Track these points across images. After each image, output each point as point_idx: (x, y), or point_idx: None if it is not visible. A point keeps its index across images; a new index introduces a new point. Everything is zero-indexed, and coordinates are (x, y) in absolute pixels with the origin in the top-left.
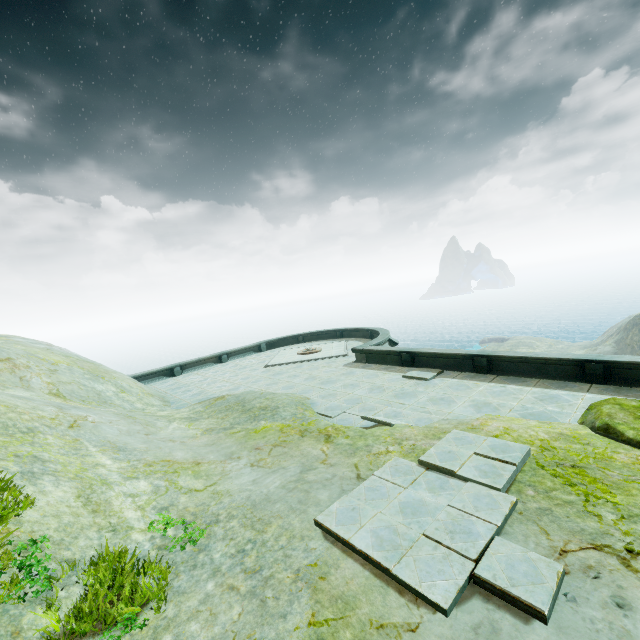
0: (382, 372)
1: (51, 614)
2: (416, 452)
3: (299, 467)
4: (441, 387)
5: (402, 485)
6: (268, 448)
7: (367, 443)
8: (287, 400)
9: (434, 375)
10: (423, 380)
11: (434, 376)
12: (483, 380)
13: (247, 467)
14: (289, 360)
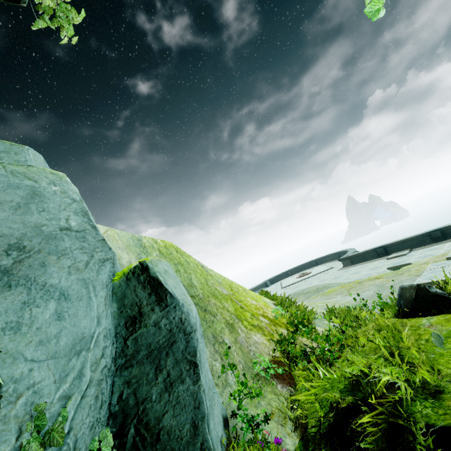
0: (369, 263)
1: (333, 319)
2: (439, 261)
3: (375, 287)
4: (419, 253)
5: (447, 265)
6: (345, 291)
7: (404, 270)
8: (326, 283)
9: (408, 251)
10: (402, 256)
11: (408, 252)
12: (444, 242)
13: (344, 296)
14: (295, 281)
